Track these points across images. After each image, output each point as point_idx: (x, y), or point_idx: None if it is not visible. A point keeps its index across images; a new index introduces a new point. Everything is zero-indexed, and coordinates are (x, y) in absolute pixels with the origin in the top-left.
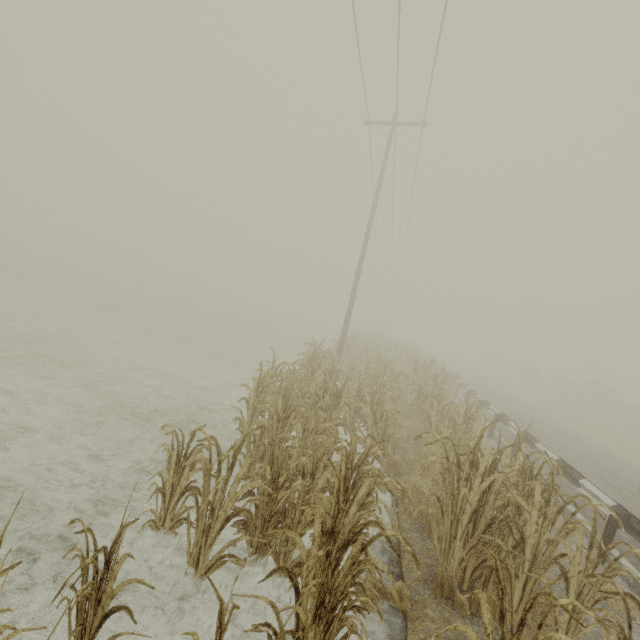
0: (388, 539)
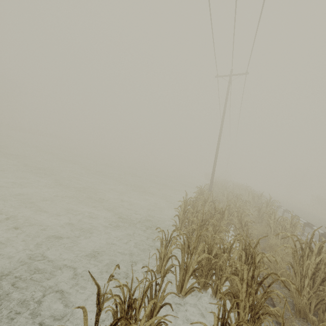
0: (282, 281)
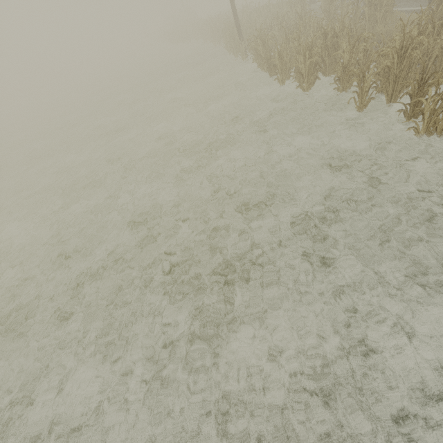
0: None
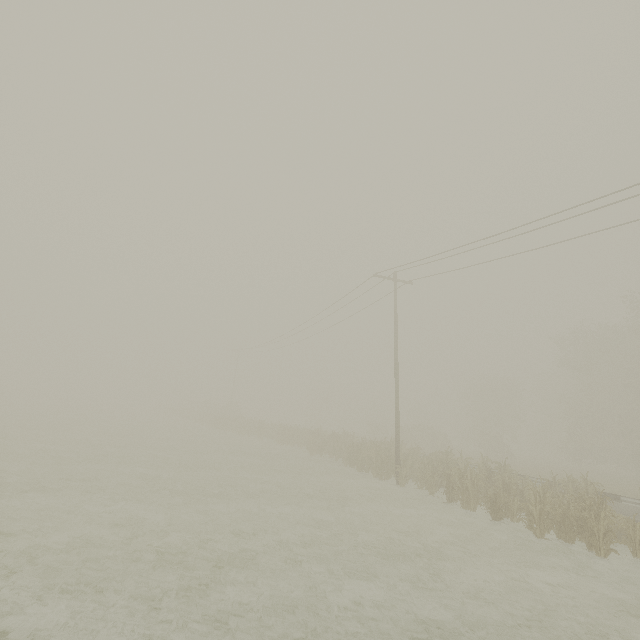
0: None
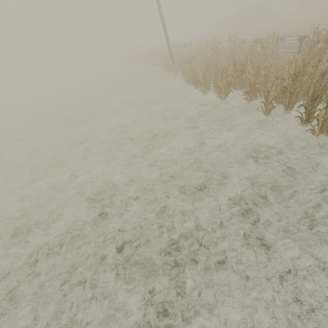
0: None
